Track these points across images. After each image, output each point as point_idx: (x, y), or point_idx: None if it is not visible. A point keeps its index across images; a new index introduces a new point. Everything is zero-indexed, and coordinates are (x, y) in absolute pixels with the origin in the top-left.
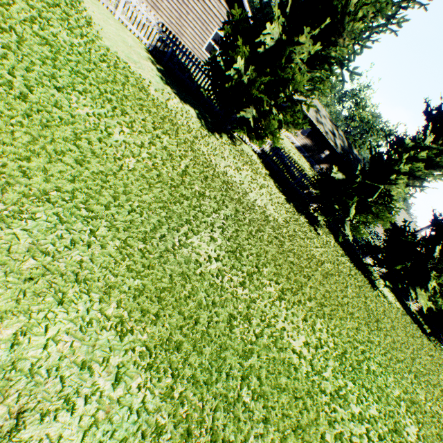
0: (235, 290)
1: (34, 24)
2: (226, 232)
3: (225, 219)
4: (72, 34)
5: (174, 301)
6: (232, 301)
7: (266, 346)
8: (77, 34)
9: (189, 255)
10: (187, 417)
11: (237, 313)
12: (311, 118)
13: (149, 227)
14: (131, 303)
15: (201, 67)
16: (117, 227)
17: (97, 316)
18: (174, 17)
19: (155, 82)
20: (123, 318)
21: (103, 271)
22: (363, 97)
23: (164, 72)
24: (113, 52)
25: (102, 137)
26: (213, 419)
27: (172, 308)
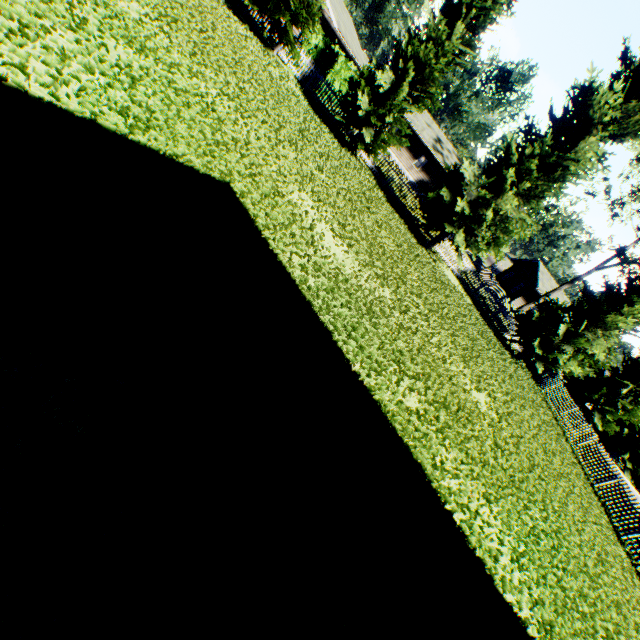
0: None
1: None
2: None
3: None
4: None
5: None
6: None
7: None
8: None
9: None
10: None
11: None
12: (426, 143)
13: None
14: None
15: None
16: None
17: None
18: None
19: None
20: None
21: None
22: None
23: None
24: None
25: None
26: None
27: None
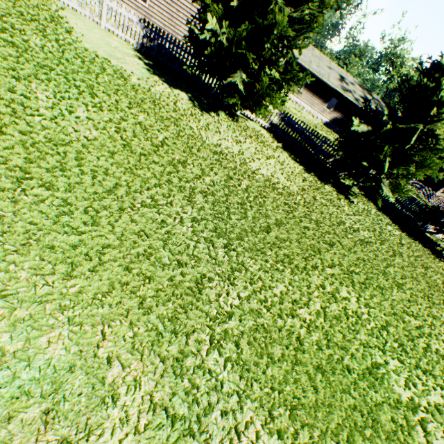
0: (215, 251)
1: (5, 34)
2: (210, 197)
3: (210, 184)
4: (46, 40)
5: (121, 258)
6: (208, 261)
7: (254, 311)
8: (53, 39)
9: (152, 216)
10: (114, 380)
11: (214, 274)
12: (336, 88)
13: (101, 188)
14: (57, 257)
15: (189, 51)
16: (57, 187)
17: (7, 267)
18: (166, 19)
19: (140, 73)
20: (46, 271)
21: (28, 226)
22: (399, 53)
23: (153, 65)
24: (91, 52)
25: (59, 114)
26: (156, 385)
27: (118, 265)
